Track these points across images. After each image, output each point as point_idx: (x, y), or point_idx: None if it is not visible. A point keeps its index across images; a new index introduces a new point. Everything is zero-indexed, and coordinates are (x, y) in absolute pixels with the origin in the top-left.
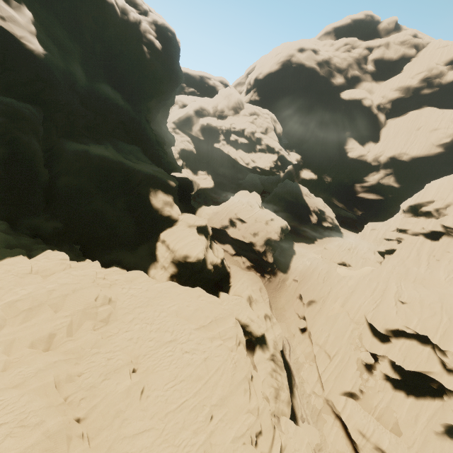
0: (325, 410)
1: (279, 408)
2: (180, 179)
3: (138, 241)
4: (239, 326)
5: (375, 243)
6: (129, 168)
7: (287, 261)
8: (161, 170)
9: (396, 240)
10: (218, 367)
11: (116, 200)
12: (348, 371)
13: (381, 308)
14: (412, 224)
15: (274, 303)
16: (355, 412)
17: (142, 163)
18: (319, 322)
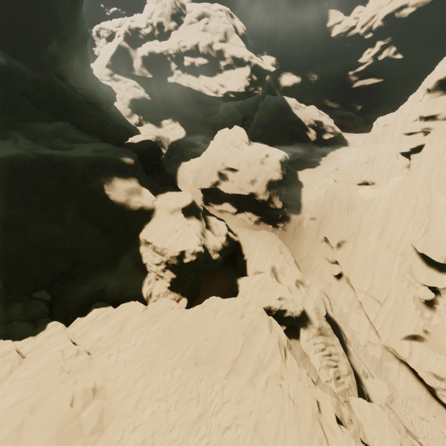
0: (386, 358)
1: (344, 388)
2: (140, 145)
3: (115, 253)
4: (276, 324)
5: (394, 144)
6: (59, 161)
7: (296, 198)
8: (106, 147)
9: (421, 131)
10: (276, 429)
11: (62, 214)
12: (406, 313)
13: (433, 233)
14: (444, 105)
15: (297, 254)
16: (425, 357)
17: (77, 145)
18: (357, 265)
